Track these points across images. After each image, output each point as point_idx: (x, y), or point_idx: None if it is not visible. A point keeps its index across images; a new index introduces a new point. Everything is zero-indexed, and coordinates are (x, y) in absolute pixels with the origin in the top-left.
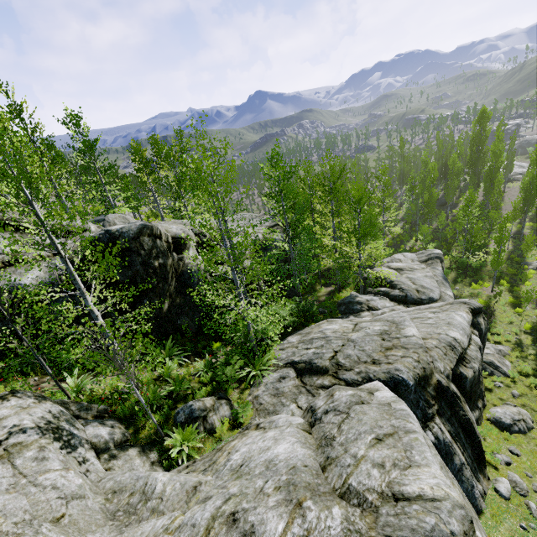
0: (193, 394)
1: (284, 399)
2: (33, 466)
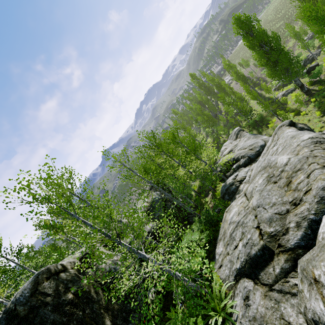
0: None
1: None
2: None
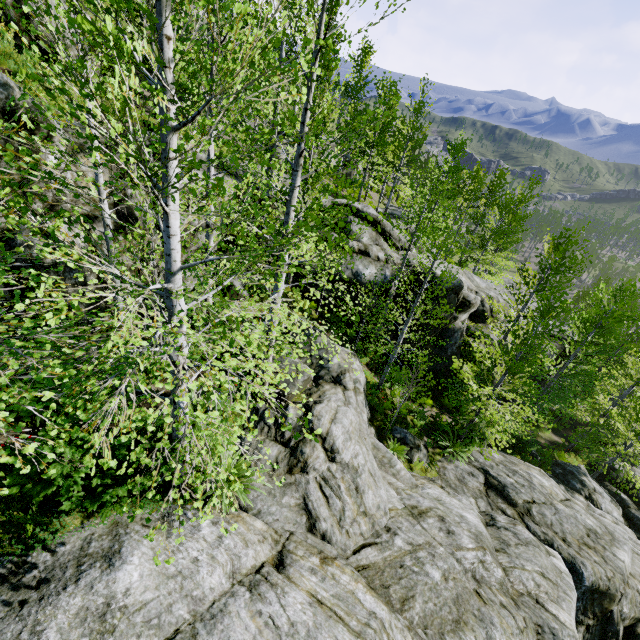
0: (406, 425)
1: (466, 489)
2: (361, 406)
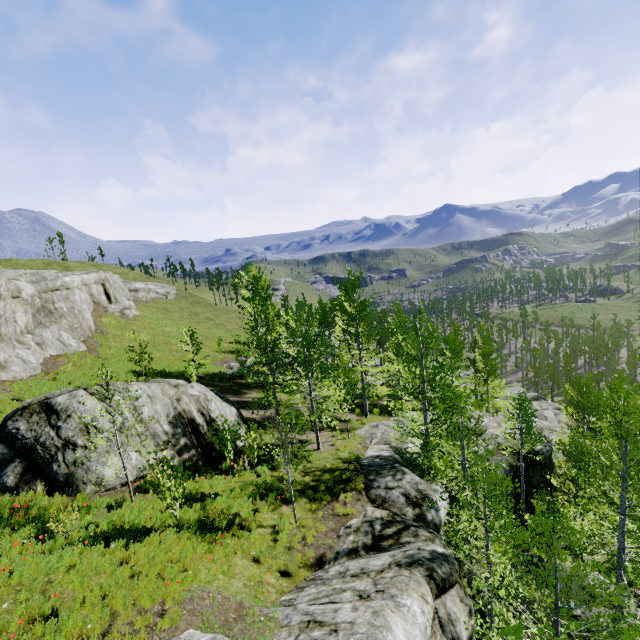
0: None
1: None
2: None
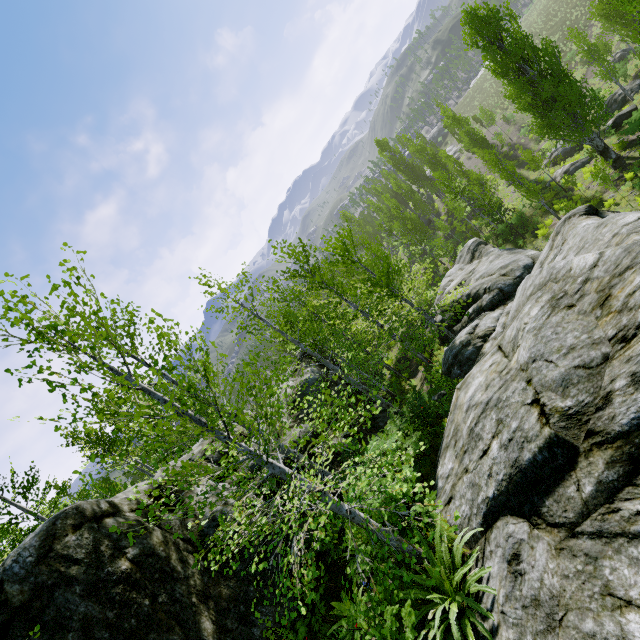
0: None
1: (586, 620)
2: None
